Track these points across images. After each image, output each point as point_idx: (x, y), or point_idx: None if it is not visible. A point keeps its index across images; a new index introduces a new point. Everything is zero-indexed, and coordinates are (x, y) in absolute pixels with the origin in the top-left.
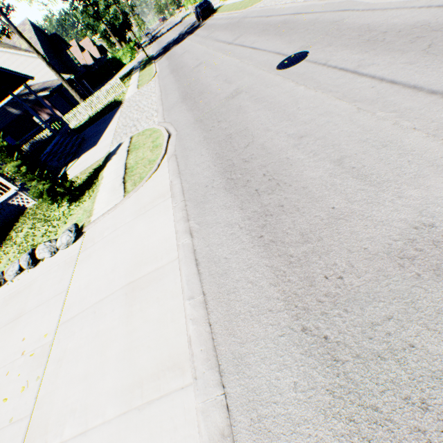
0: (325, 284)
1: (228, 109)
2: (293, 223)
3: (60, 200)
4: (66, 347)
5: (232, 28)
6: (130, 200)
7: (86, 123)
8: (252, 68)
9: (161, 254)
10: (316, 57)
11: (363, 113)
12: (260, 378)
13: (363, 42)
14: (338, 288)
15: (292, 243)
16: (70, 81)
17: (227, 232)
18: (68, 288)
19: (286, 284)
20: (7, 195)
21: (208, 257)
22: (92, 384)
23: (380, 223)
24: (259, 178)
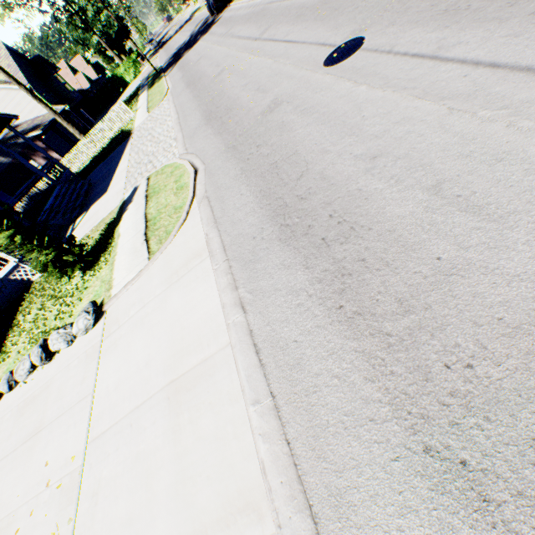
0: (447, 376)
1: (267, 127)
2: (384, 284)
3: (70, 271)
4: (100, 475)
5: (256, 19)
6: (157, 264)
7: (91, 164)
8: (291, 68)
9: (207, 338)
10: (376, 42)
11: (458, 114)
12: (374, 529)
13: (438, 14)
14: (468, 384)
15: (387, 316)
16: (65, 113)
17: (292, 303)
18: (93, 391)
19: (389, 378)
20: (7, 269)
21: (271, 340)
22: (139, 532)
23: (515, 278)
24: (325, 221)
